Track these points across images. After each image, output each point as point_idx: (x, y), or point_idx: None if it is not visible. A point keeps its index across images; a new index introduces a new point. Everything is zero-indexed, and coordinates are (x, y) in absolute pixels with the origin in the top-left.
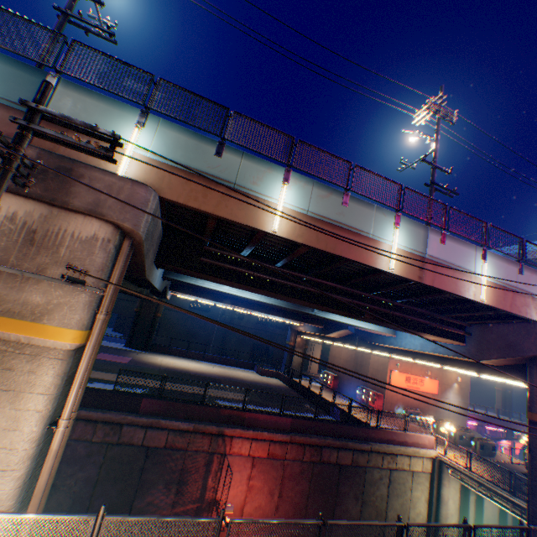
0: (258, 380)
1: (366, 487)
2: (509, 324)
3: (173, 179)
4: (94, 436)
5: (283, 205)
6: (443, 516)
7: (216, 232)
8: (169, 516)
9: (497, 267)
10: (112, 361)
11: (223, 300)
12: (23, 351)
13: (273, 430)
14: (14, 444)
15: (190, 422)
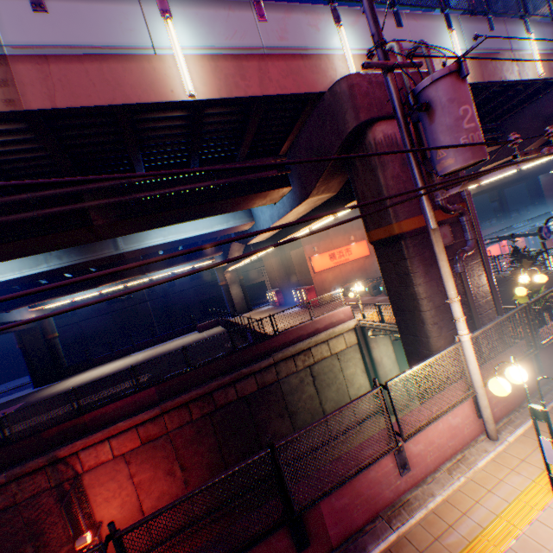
0: (191, 341)
1: (288, 399)
2: (308, 123)
3: None
4: None
5: None
6: (383, 377)
7: None
8: None
9: (206, 22)
10: None
11: (79, 288)
12: None
13: (136, 413)
14: None
15: None
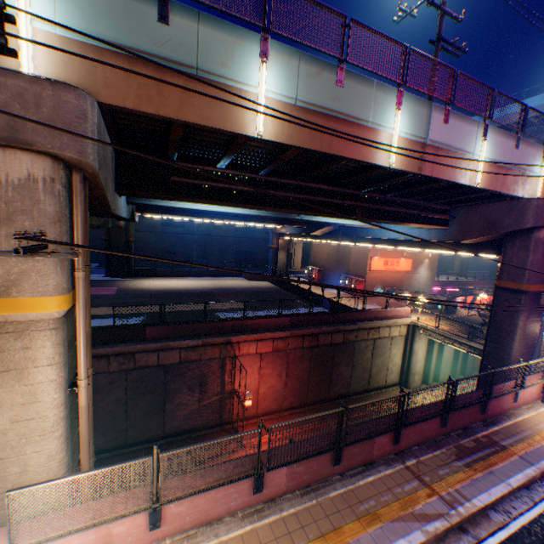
0: (249, 286)
1: (355, 355)
2: (494, 203)
3: (108, 70)
4: (110, 368)
5: (264, 94)
6: (413, 362)
7: (183, 141)
8: (217, 439)
9: (495, 144)
10: (99, 295)
11: (199, 215)
12: (5, 331)
13: (274, 330)
14: (41, 413)
15: (198, 339)
